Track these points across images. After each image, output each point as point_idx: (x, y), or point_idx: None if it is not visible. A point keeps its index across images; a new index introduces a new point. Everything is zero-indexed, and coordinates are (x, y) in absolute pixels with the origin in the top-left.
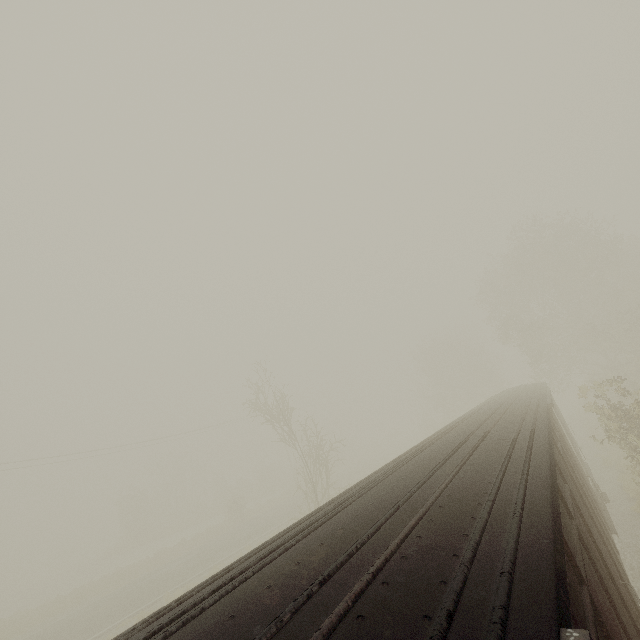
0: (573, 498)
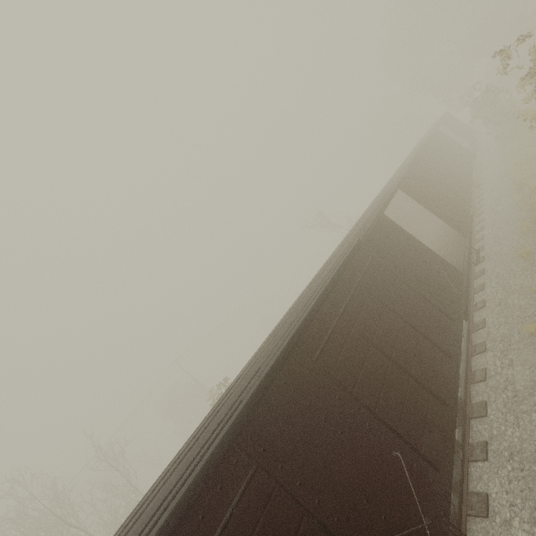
0: (430, 159)
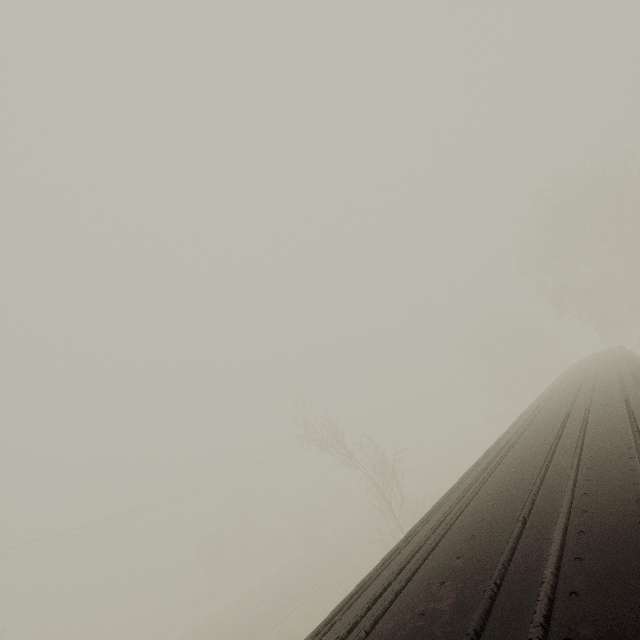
0: None
